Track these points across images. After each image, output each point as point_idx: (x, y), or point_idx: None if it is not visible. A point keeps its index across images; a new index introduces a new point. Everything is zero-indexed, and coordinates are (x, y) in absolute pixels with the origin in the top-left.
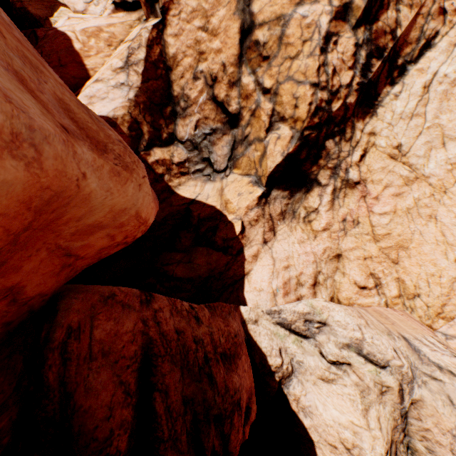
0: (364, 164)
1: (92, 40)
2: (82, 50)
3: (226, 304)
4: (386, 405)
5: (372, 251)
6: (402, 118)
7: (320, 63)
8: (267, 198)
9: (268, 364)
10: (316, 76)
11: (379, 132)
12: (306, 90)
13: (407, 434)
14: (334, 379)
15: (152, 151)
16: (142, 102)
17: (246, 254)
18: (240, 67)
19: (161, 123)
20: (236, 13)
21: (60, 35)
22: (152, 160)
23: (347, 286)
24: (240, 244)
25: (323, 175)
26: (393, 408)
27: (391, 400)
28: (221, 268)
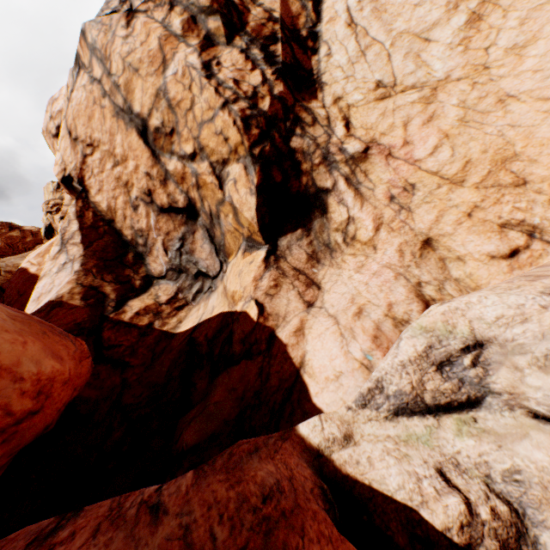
0: (356, 129)
1: (47, 256)
2: (39, 270)
3: (257, 437)
4: None
5: (470, 198)
6: (355, 62)
7: (215, 86)
8: (276, 253)
9: (435, 532)
10: (219, 97)
11: (343, 93)
12: (222, 118)
13: None
14: None
15: (127, 306)
16: (94, 266)
17: (282, 337)
18: (159, 161)
19: (128, 274)
20: (128, 127)
21: (17, 273)
22: (129, 316)
23: (485, 272)
24: (267, 330)
25: (321, 177)
26: None
27: None
28: (255, 383)
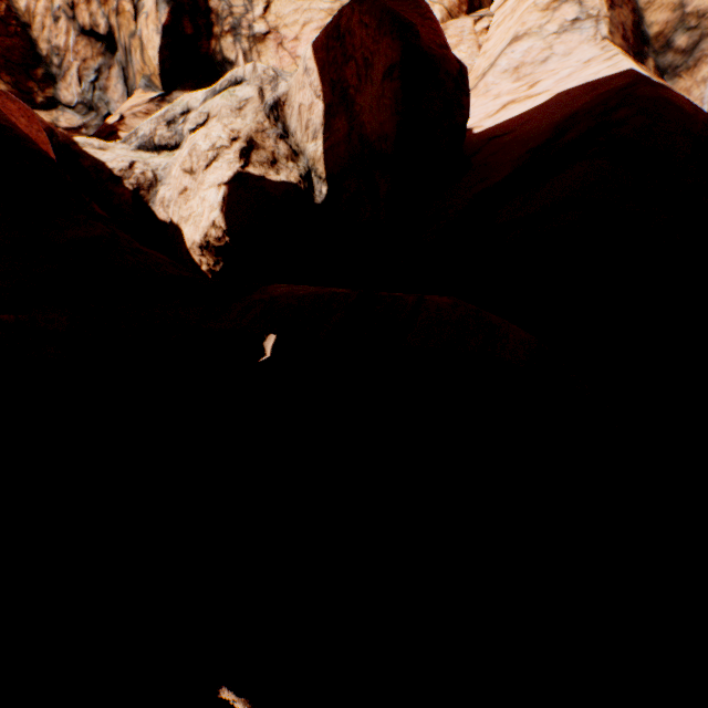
0: (271, 15)
1: None
2: None
3: None
4: (248, 117)
5: None
6: None
7: None
8: (166, 97)
9: (107, 169)
10: None
11: None
12: None
13: (300, 152)
14: None
15: None
16: None
17: (122, 135)
18: None
19: (32, 87)
20: None
21: None
22: None
23: None
24: (116, 131)
25: (229, 48)
26: (256, 115)
27: (253, 110)
28: None
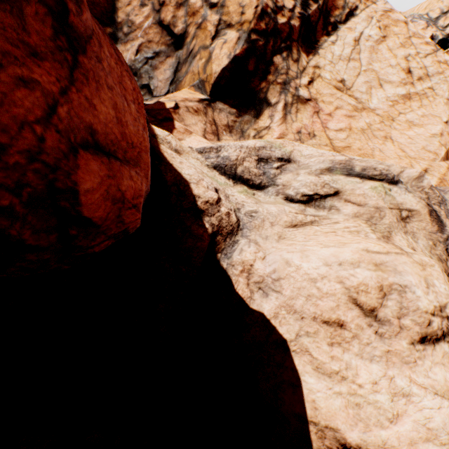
0: (313, 88)
1: None
2: None
3: None
4: (418, 238)
5: None
6: (341, 60)
7: None
8: (211, 103)
9: (191, 193)
10: None
11: (323, 67)
12: None
13: None
14: (315, 220)
15: None
16: None
17: (176, 124)
18: None
19: None
20: None
21: None
22: None
23: None
24: (170, 116)
25: (273, 93)
26: (432, 242)
27: (423, 230)
28: None
